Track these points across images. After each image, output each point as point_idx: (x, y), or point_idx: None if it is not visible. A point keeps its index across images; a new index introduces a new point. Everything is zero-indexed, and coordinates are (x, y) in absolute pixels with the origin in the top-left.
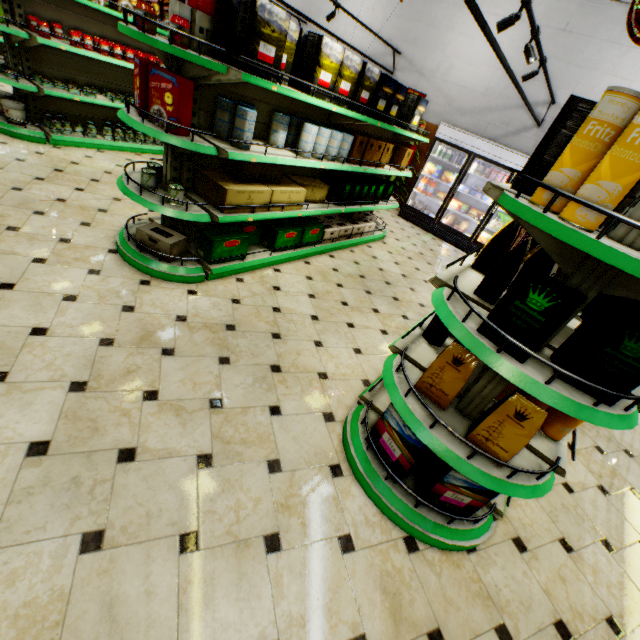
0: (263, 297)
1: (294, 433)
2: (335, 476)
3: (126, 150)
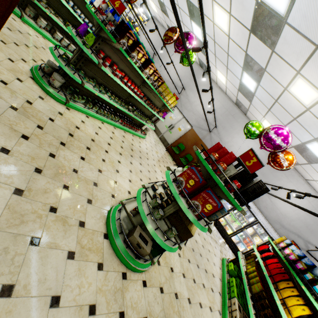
0: (169, 281)
1: None
2: None
3: (98, 118)
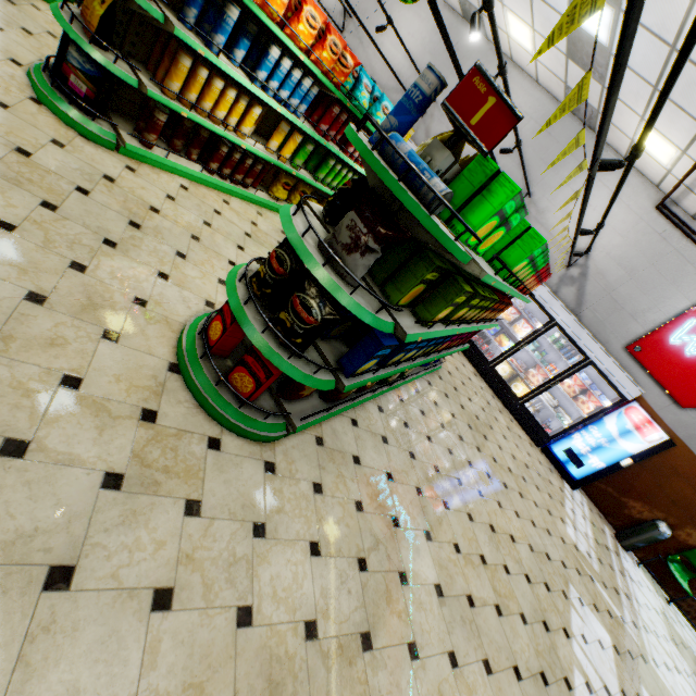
0: None
1: (1, 39)
2: (12, 62)
3: None
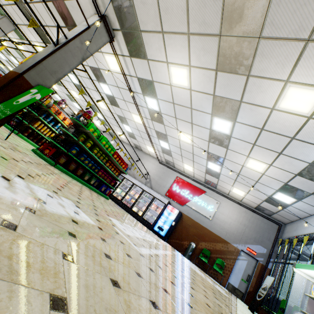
0: None
1: None
2: None
3: None
